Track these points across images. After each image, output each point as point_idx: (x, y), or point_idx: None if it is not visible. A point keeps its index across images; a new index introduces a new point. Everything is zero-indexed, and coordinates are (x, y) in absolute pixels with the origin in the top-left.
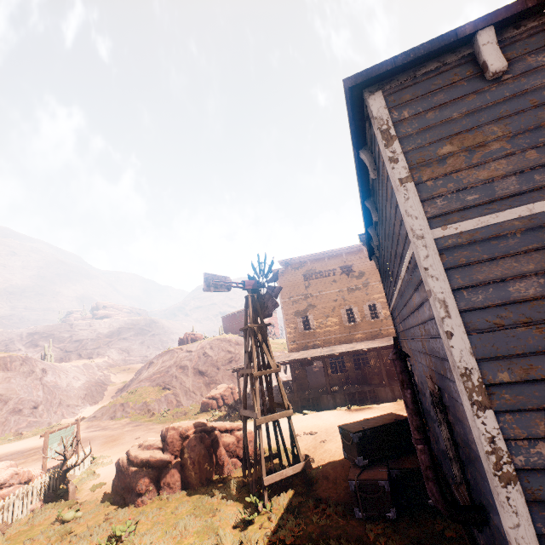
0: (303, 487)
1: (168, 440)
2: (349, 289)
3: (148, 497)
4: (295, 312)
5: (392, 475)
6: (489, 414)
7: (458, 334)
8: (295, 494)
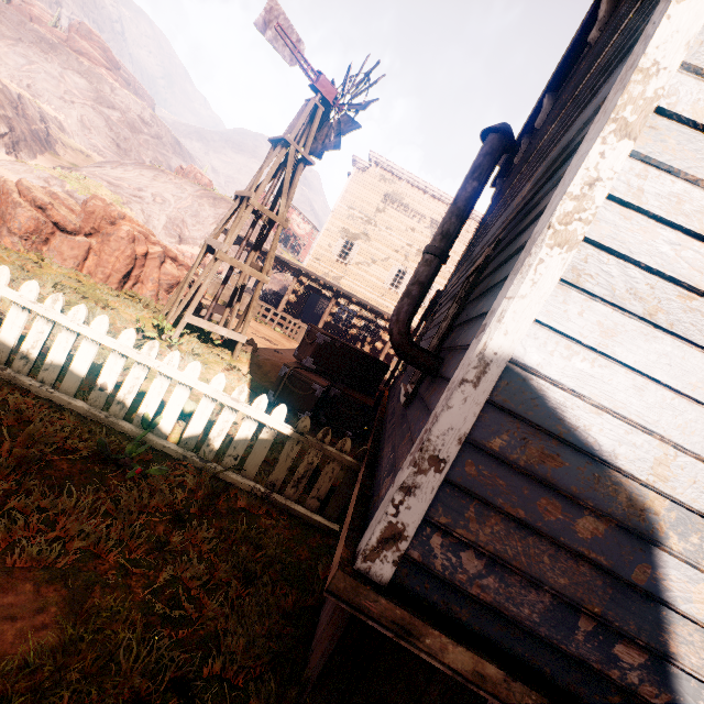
0: (228, 357)
1: (88, 207)
2: (420, 252)
3: (25, 246)
4: (343, 230)
5: (331, 393)
6: (624, 146)
7: (699, 1)
8: (215, 354)
